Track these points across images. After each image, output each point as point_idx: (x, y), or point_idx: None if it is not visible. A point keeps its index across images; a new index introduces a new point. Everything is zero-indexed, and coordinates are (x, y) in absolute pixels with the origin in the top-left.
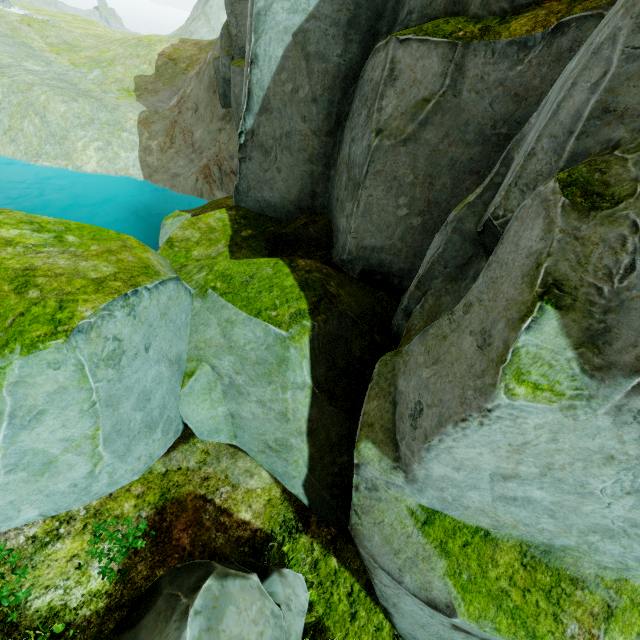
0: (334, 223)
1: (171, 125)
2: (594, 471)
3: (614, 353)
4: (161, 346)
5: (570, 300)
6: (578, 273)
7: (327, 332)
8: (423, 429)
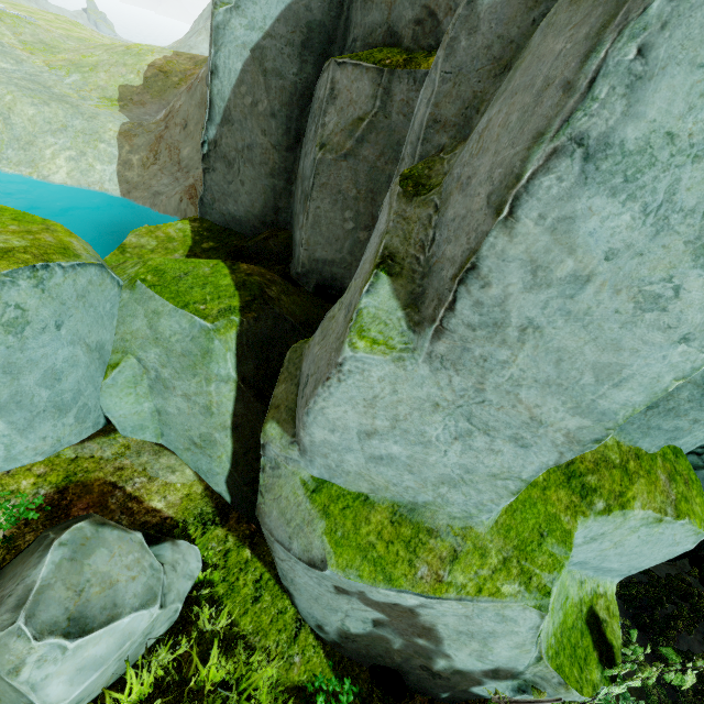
0: (293, 238)
1: (156, 140)
2: (428, 419)
3: (425, 309)
4: (77, 328)
5: (399, 269)
6: (405, 247)
7: (259, 331)
8: (306, 396)
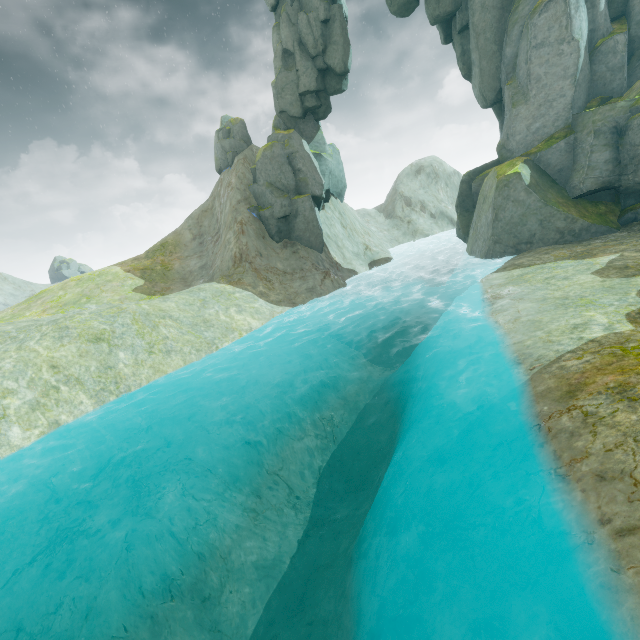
0: (605, 93)
1: (256, 272)
2: None
3: None
4: None
5: None
6: None
7: None
8: None
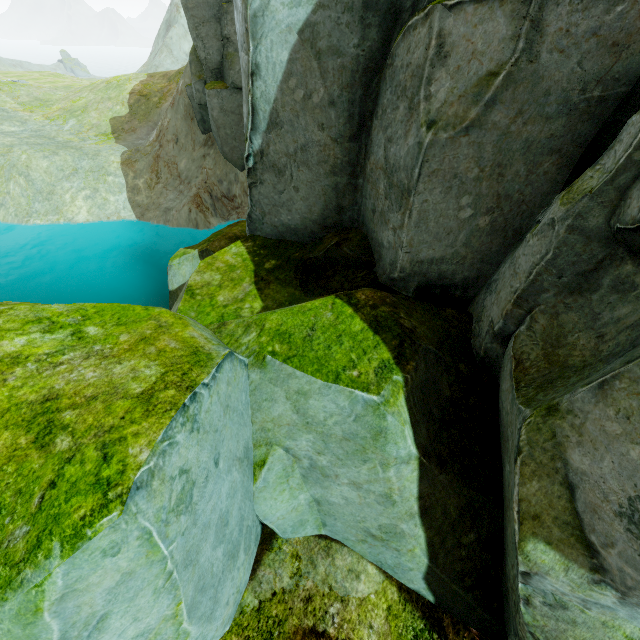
0: (372, 238)
1: (154, 160)
2: None
3: None
4: (229, 448)
5: None
6: None
7: (418, 381)
8: None
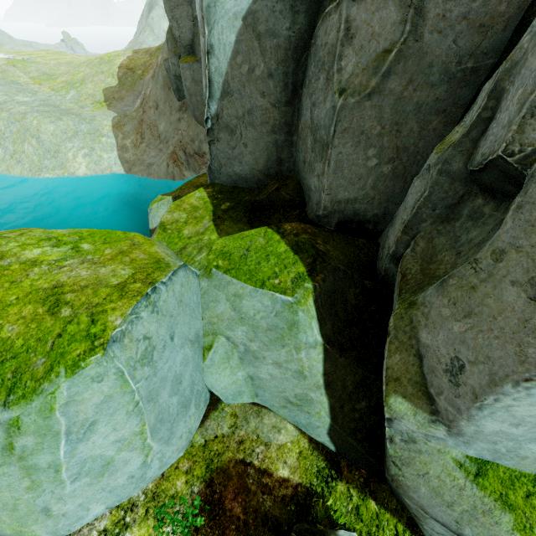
0: (304, 183)
1: (139, 124)
2: None
3: None
4: (182, 331)
5: None
6: None
7: (326, 289)
8: (469, 387)
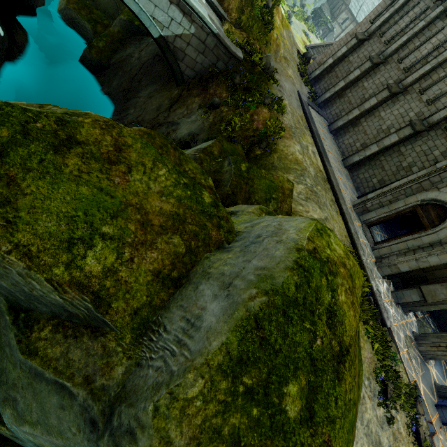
0: None
1: None
2: None
3: None
4: None
5: None
6: None
7: None
8: None
